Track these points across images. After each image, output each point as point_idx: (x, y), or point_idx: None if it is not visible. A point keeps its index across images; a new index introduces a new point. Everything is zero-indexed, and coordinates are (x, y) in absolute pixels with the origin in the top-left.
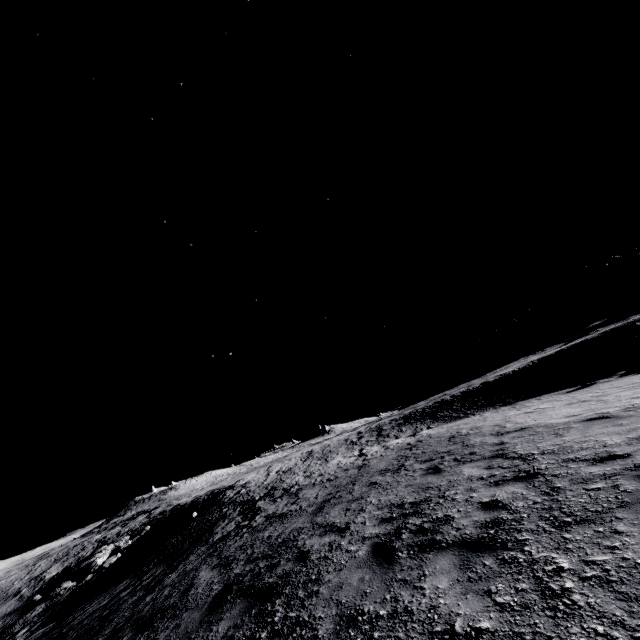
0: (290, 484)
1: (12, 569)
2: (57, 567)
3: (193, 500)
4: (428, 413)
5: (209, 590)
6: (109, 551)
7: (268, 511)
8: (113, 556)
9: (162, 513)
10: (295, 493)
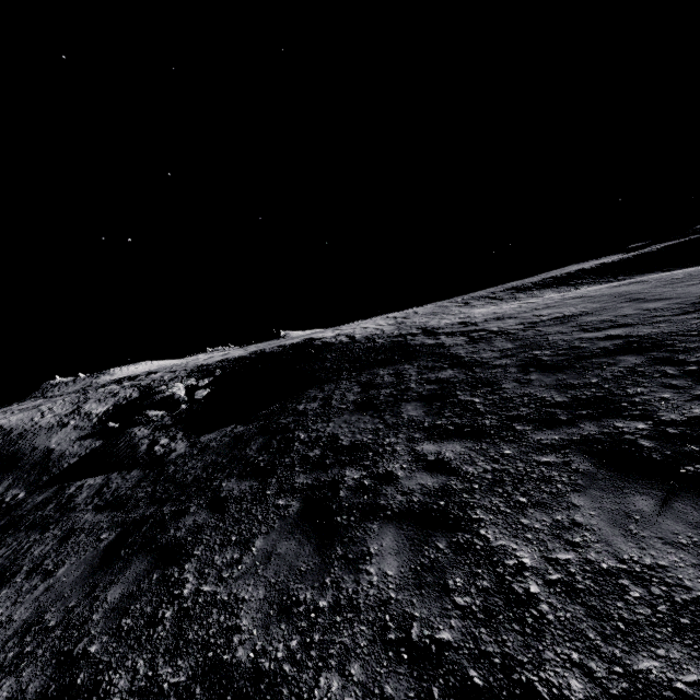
0: (449, 323)
1: None
2: (98, 405)
3: (253, 353)
4: (549, 284)
5: (693, 324)
6: (182, 388)
7: (500, 325)
8: (201, 390)
9: (207, 365)
10: (503, 318)
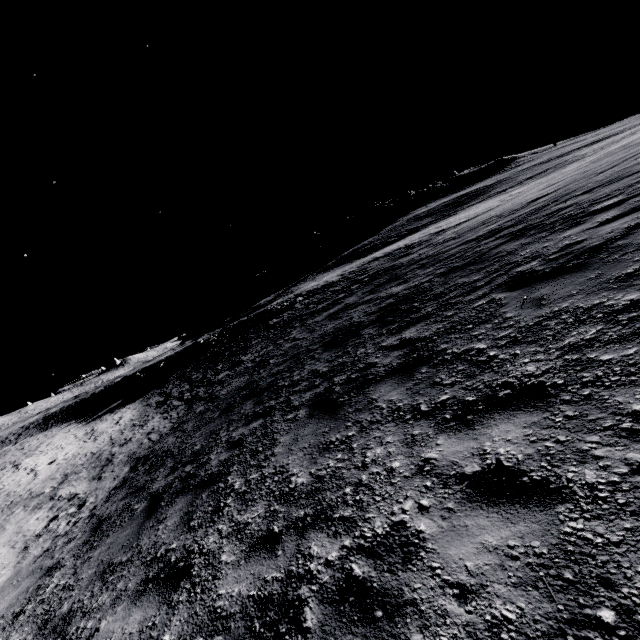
0: None
1: None
2: None
3: None
4: (53, 417)
5: None
6: None
7: None
8: None
9: None
10: None
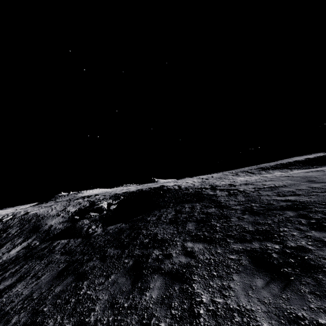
0: (224, 184)
1: (26, 209)
2: (73, 208)
3: (138, 190)
4: (278, 167)
5: None
6: (106, 204)
7: (245, 188)
8: (113, 205)
9: (118, 194)
10: (248, 184)
